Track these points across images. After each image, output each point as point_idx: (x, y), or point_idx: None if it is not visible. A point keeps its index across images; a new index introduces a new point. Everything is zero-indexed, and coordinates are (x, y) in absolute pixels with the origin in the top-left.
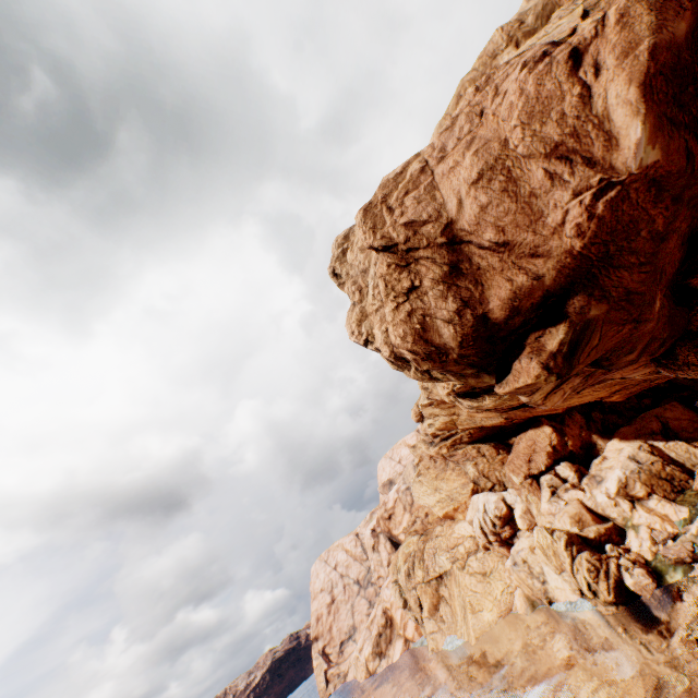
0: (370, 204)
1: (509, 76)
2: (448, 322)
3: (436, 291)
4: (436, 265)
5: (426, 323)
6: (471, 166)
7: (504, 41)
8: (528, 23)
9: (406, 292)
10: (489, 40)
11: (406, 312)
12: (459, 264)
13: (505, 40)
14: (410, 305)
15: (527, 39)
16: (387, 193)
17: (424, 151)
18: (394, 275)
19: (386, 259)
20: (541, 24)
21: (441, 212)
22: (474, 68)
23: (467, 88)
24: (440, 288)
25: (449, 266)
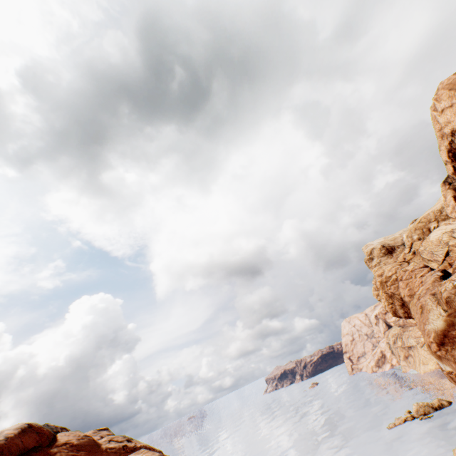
0: (381, 281)
1: (418, 274)
2: (401, 313)
3: (398, 307)
4: (398, 302)
5: (395, 310)
6: (406, 292)
7: (433, 218)
8: (443, 214)
9: (390, 303)
10: (428, 214)
11: (390, 306)
12: (404, 304)
13: (433, 218)
14: (391, 305)
15: (441, 221)
16: (386, 280)
17: (397, 273)
18: (387, 298)
19: (385, 294)
20: (447, 218)
21: (399, 294)
22: (422, 221)
23: (418, 228)
24: (399, 307)
25: (401, 303)
